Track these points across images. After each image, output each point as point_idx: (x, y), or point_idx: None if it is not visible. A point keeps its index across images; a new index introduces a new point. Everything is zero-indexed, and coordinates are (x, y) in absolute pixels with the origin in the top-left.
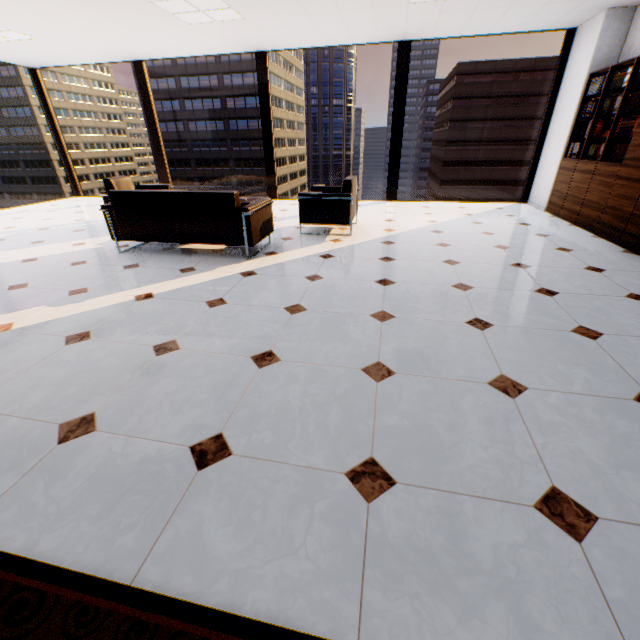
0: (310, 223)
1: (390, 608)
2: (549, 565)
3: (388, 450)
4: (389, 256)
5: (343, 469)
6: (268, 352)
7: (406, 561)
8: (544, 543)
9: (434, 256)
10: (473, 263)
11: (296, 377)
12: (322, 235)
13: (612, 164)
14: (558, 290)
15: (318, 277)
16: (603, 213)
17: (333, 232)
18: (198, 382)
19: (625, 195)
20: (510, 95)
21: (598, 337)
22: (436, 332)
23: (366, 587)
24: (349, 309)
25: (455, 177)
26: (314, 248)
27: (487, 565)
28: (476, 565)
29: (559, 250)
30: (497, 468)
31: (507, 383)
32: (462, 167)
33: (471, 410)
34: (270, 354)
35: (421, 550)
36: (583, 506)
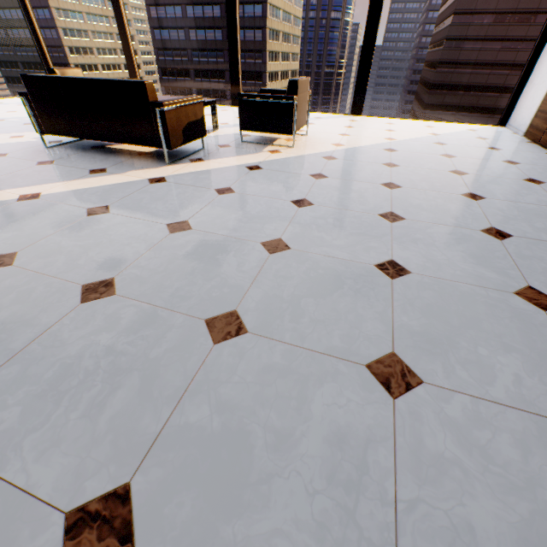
0: (250, 130)
1: None
2: None
3: (160, 473)
4: (323, 173)
5: (70, 503)
6: (108, 281)
7: None
8: None
9: (374, 177)
10: (417, 189)
11: (116, 322)
12: (263, 145)
13: None
14: (512, 232)
15: (229, 190)
16: None
17: (277, 142)
18: None
19: None
20: (517, 11)
21: None
22: (331, 275)
23: None
24: (241, 233)
25: (441, 102)
26: (246, 158)
27: None
28: None
29: (528, 181)
30: (313, 546)
31: (395, 369)
32: (450, 91)
33: (322, 412)
34: (108, 284)
35: None
36: None
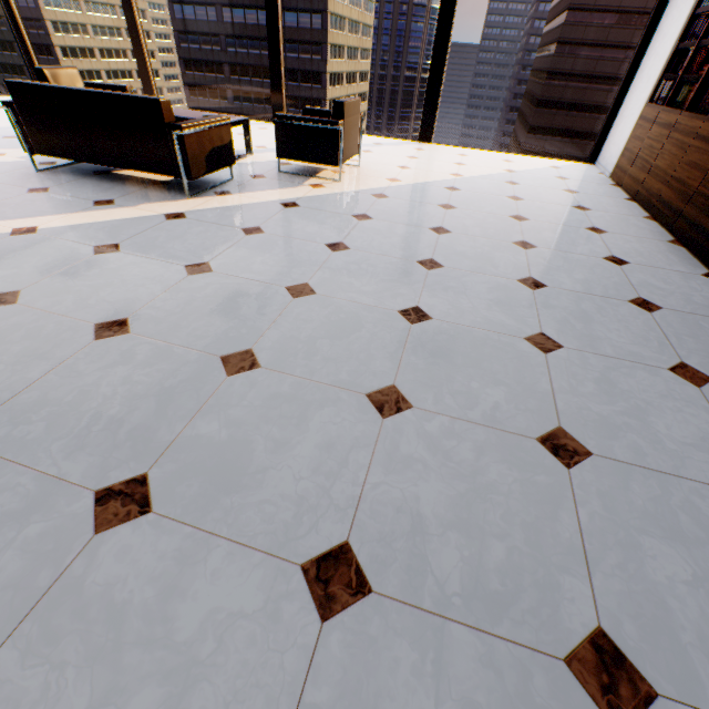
0: (289, 158)
1: (16, 678)
2: (262, 647)
3: (173, 467)
4: (368, 213)
5: (98, 485)
6: (122, 320)
7: (84, 617)
8: (277, 616)
9: (425, 220)
10: (467, 235)
11: (132, 357)
12: (305, 177)
13: (696, 116)
14: (549, 282)
15: (258, 230)
16: (667, 186)
17: (322, 174)
18: (5, 349)
19: (697, 163)
20: (645, 12)
21: (553, 350)
22: (352, 319)
23: (7, 645)
24: (265, 276)
25: (549, 124)
26: (282, 192)
27: (182, 636)
28: (168, 635)
29: (589, 230)
30: (293, 508)
31: (391, 397)
32: (561, 111)
33: (318, 427)
34: (122, 323)
35: (114, 605)
36: (365, 573)
